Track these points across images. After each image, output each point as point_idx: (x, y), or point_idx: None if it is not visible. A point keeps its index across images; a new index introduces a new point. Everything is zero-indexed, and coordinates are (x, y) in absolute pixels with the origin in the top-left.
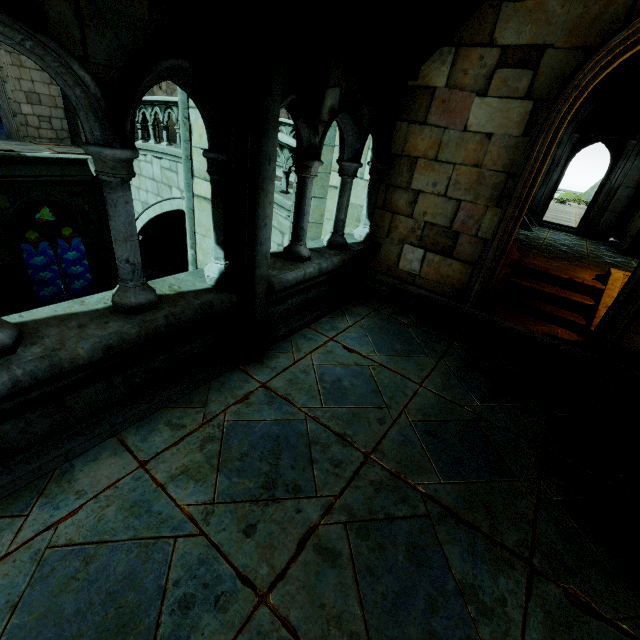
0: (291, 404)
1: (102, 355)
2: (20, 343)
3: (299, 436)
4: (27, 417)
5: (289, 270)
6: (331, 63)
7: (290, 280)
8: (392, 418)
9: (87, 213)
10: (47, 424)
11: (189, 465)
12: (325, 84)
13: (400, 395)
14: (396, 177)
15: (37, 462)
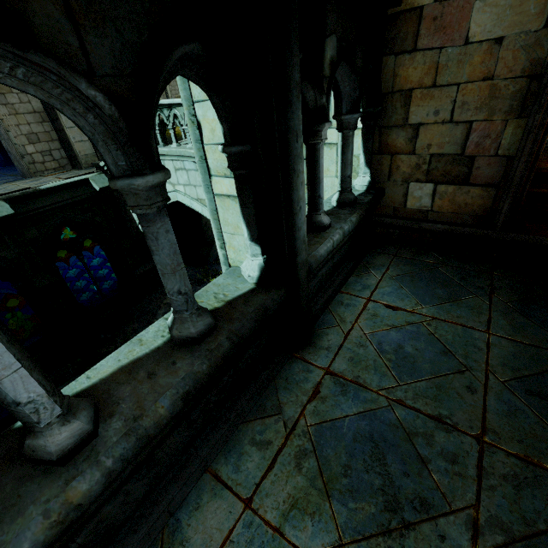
0: (365, 389)
1: (182, 405)
2: (98, 418)
3: (393, 429)
4: (124, 489)
5: (318, 244)
6: (326, 7)
7: (323, 254)
8: (480, 382)
9: (99, 223)
10: (143, 485)
11: (295, 494)
12: (323, 34)
13: (473, 350)
14: (389, 117)
15: (144, 527)
